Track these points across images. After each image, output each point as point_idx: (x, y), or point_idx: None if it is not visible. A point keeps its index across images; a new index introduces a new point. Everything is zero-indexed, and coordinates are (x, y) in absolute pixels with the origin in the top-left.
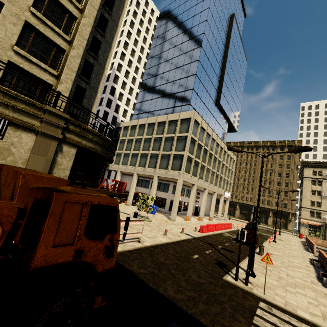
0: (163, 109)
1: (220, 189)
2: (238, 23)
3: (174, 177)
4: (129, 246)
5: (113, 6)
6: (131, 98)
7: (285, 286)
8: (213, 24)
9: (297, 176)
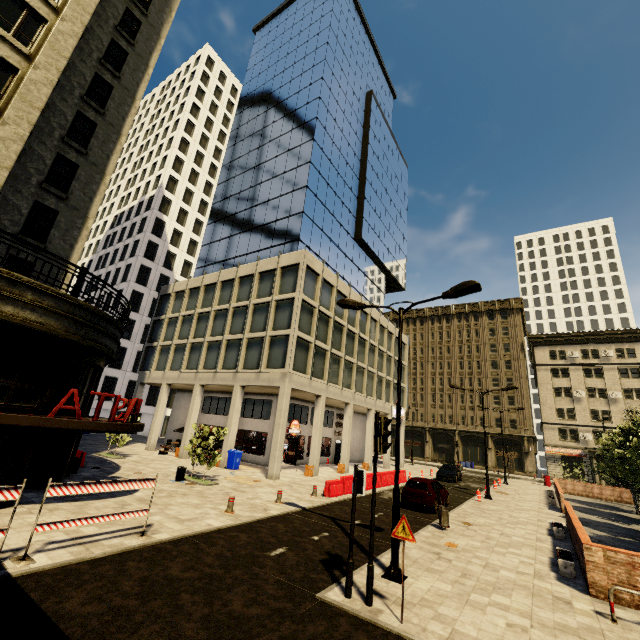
0: (251, 253)
1: (381, 402)
2: (383, 106)
3: (273, 382)
4: (104, 547)
5: (124, 64)
6: (199, 240)
7: (468, 594)
8: (334, 105)
9: (525, 364)
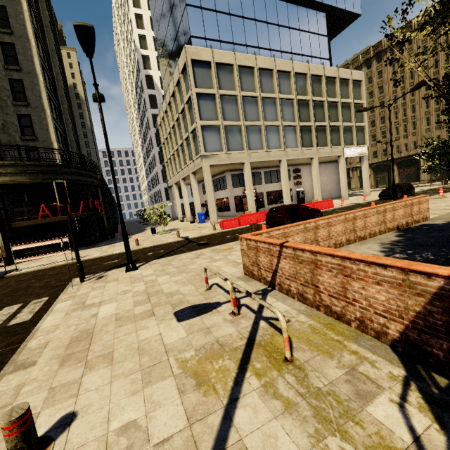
0: None
1: (326, 148)
2: None
3: (199, 165)
4: (50, 265)
5: None
6: None
7: (150, 276)
8: None
9: None
